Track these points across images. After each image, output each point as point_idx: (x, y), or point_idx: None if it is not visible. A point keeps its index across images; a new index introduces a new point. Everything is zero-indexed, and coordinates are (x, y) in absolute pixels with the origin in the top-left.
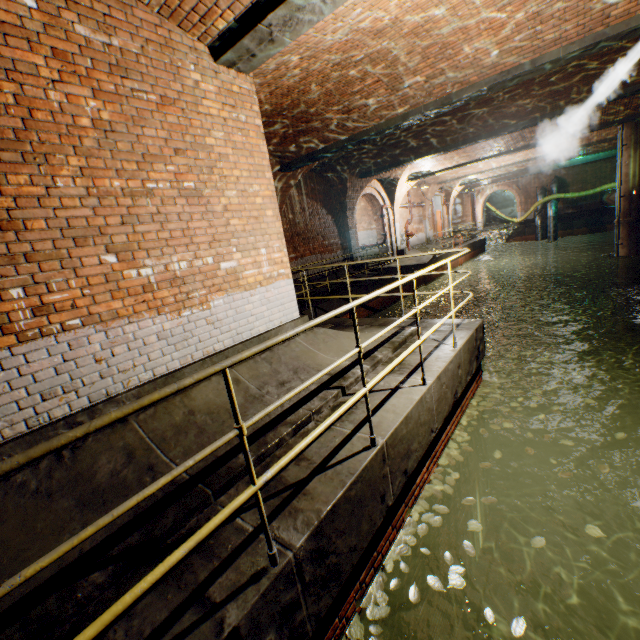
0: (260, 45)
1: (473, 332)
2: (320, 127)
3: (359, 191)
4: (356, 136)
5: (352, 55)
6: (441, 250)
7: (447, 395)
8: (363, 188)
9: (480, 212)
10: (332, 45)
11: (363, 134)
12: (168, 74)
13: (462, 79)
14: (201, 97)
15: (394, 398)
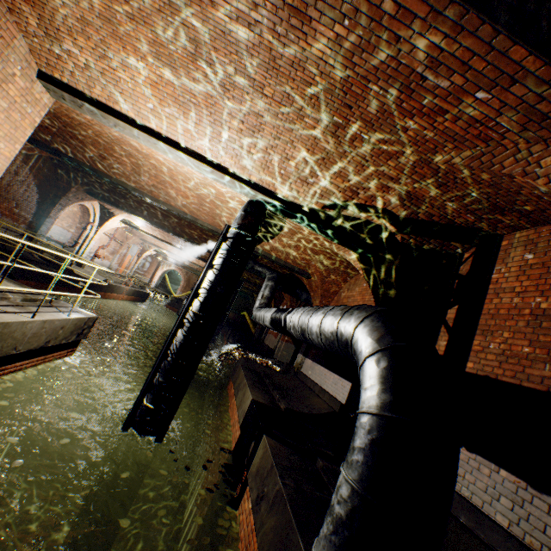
0: (73, 102)
1: (87, 317)
2: (80, 147)
3: (80, 199)
4: (101, 172)
5: (123, 144)
6: (114, 281)
7: (43, 337)
8: (85, 200)
9: (159, 276)
10: (114, 133)
11: (106, 175)
12: (0, 57)
13: (169, 200)
14: (11, 82)
15: (6, 314)
